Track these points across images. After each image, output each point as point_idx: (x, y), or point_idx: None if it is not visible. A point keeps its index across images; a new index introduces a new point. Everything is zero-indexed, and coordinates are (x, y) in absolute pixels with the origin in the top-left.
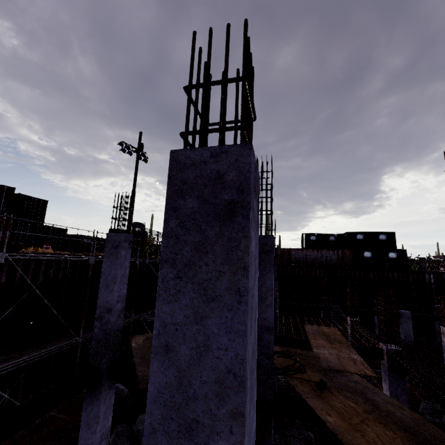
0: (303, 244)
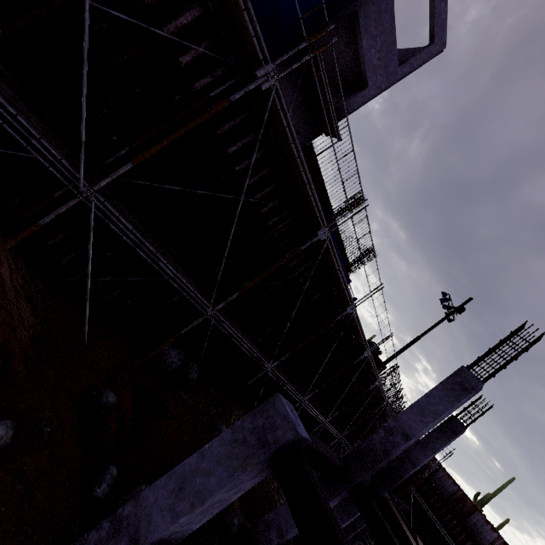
0: None
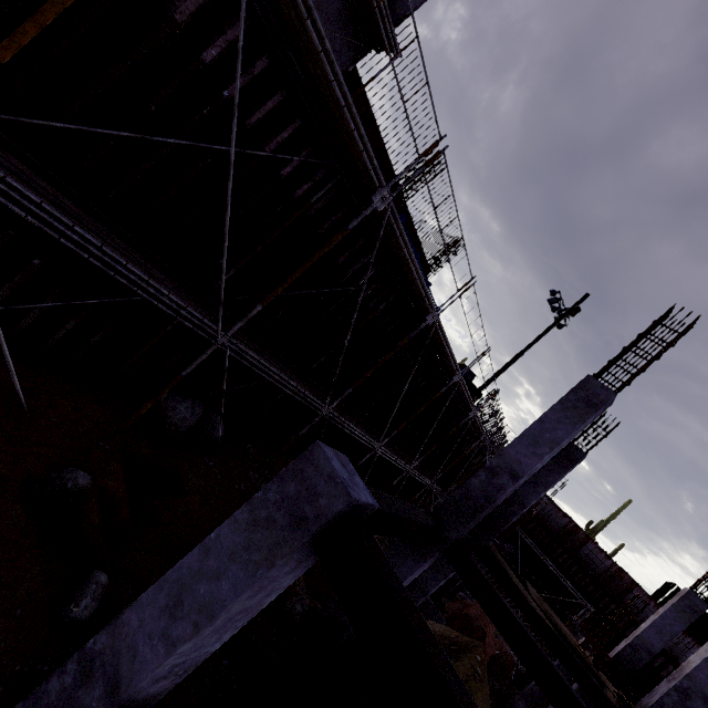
0: (660, 597)
